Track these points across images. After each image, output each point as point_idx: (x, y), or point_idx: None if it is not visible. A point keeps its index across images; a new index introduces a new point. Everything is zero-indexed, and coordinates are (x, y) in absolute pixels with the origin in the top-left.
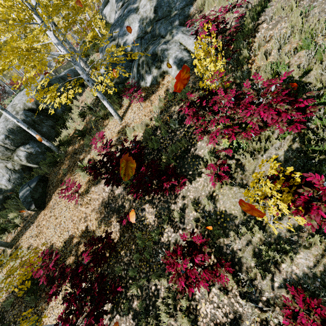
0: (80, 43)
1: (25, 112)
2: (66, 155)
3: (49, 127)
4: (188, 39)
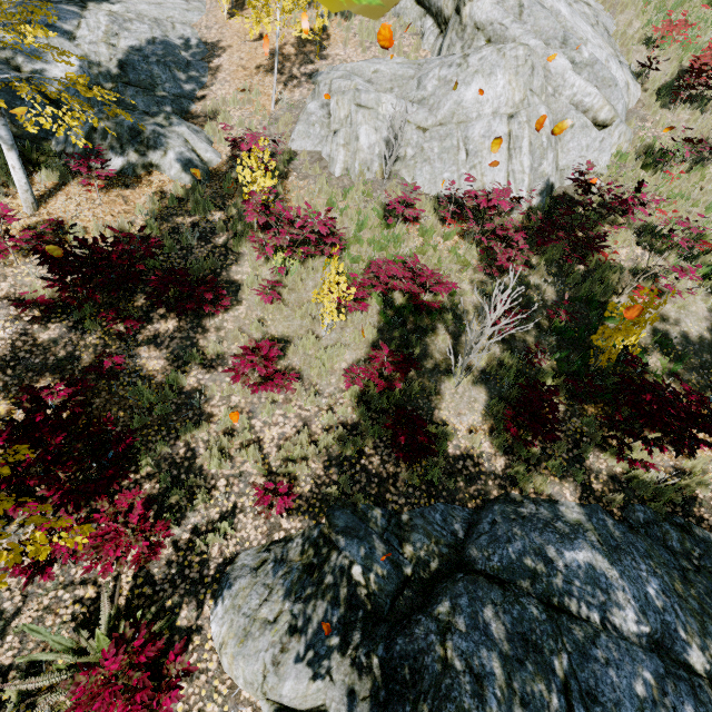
0: None
1: None
2: None
3: None
4: (200, 141)
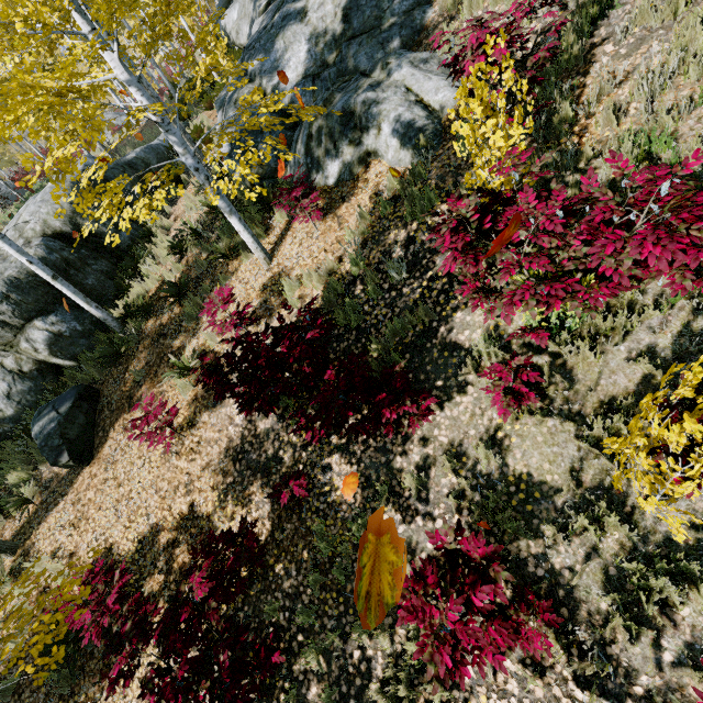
0: (170, 88)
1: (46, 242)
2: (141, 338)
3: (102, 274)
4: (426, 79)
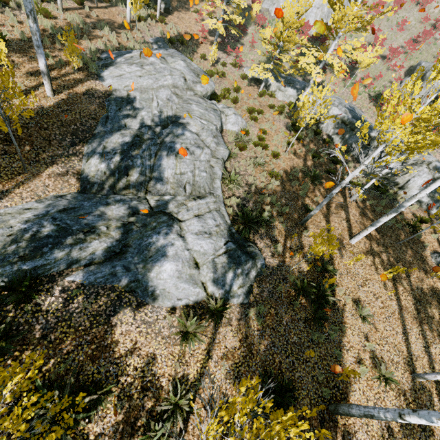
0: None
1: None
2: None
3: None
4: None
